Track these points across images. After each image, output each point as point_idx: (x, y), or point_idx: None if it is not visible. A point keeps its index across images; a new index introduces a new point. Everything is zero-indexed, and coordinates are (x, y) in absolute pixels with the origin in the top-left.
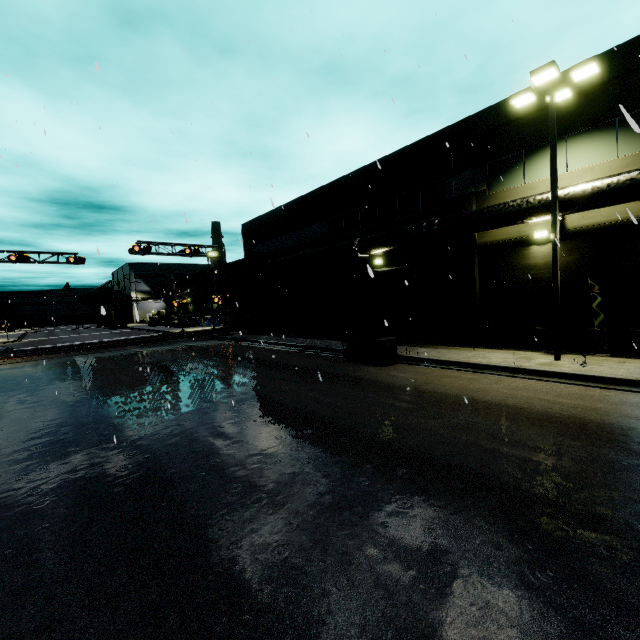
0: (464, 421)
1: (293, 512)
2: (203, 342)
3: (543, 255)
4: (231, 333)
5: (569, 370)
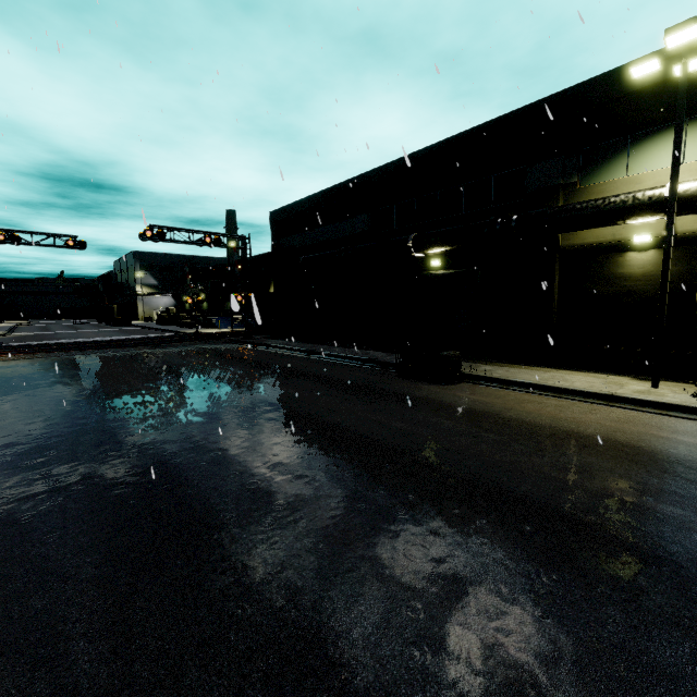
0: (577, 461)
1: (408, 588)
2: (223, 346)
3: (642, 264)
4: (254, 337)
5: (677, 401)
